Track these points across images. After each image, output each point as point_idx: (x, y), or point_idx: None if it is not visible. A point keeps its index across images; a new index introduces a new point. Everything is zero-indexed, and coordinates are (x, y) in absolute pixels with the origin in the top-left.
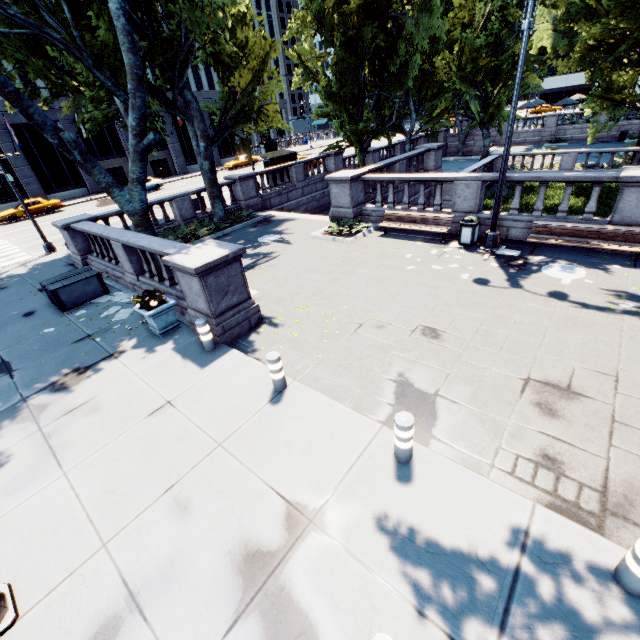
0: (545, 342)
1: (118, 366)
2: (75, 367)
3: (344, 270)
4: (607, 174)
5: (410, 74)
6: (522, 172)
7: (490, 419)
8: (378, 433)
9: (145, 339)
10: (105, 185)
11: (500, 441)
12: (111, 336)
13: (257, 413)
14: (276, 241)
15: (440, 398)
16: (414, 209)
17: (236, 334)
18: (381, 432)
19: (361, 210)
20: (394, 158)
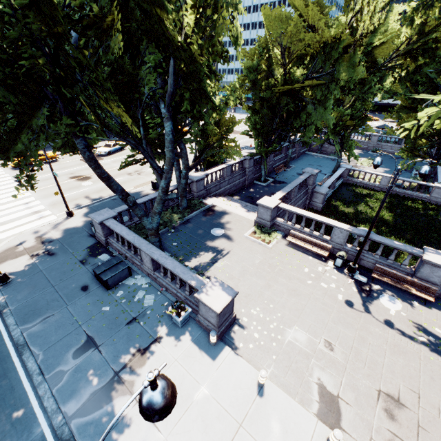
0: (385, 362)
1: (163, 351)
2: (137, 348)
3: (271, 277)
4: (416, 251)
5: (306, 133)
6: (357, 180)
7: (365, 418)
8: (317, 425)
9: (171, 328)
10: (140, 215)
11: (371, 434)
12: (149, 321)
13: (254, 403)
14: (223, 236)
15: (340, 400)
16: (307, 231)
17: (224, 332)
18: (318, 424)
19: (274, 222)
20: (292, 184)
